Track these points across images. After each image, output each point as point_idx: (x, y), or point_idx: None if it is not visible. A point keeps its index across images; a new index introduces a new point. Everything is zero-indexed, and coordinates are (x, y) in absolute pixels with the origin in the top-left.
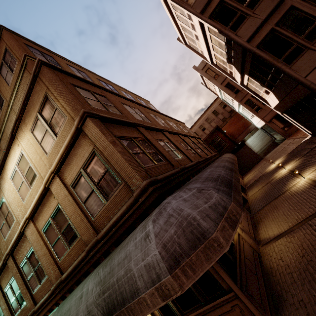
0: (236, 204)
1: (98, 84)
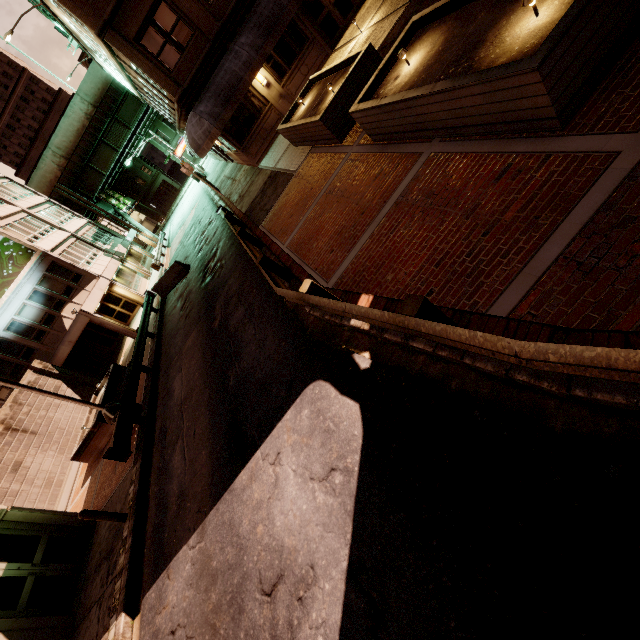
0: (217, 128)
1: None
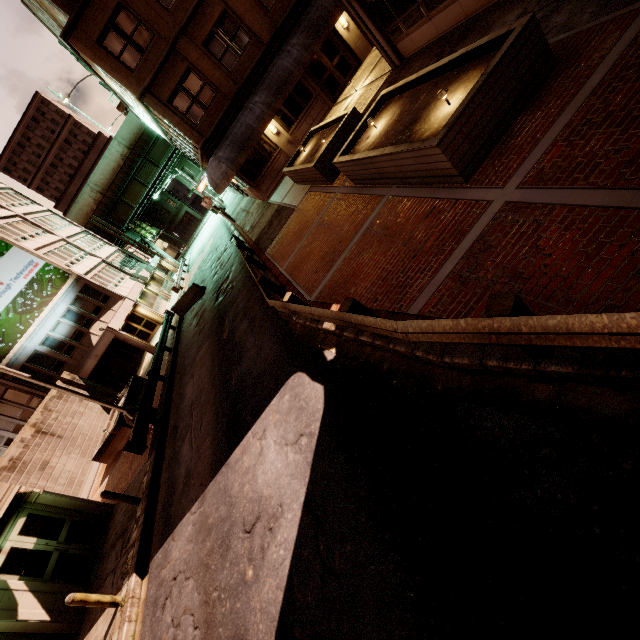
0: (233, 170)
1: None
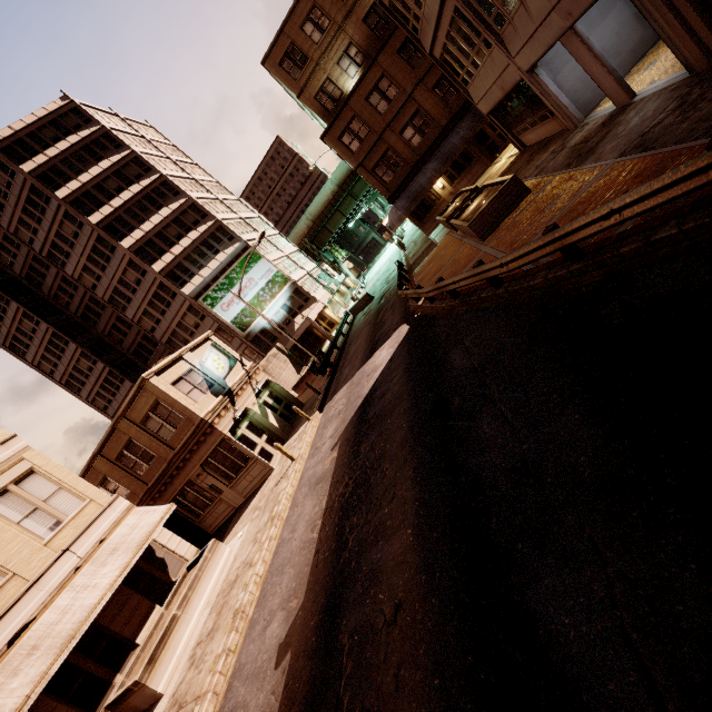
0: (405, 215)
1: (334, 15)
